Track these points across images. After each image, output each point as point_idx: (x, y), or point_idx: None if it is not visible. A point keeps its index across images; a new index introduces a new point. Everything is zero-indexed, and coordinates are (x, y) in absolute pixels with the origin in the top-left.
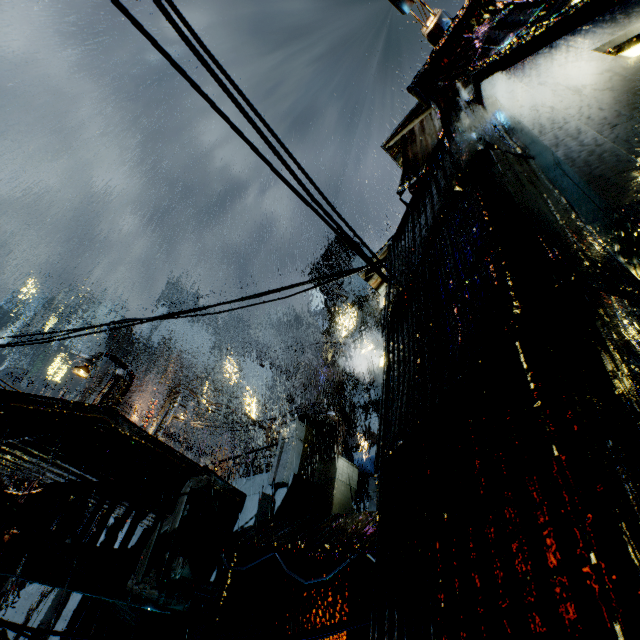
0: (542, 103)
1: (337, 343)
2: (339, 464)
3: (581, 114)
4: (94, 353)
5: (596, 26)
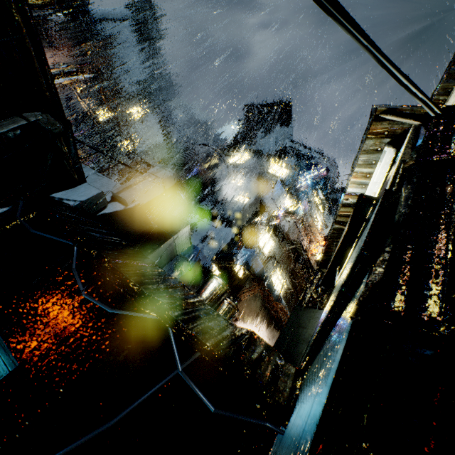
0: None
1: (224, 161)
2: (184, 230)
3: None
4: None
5: None
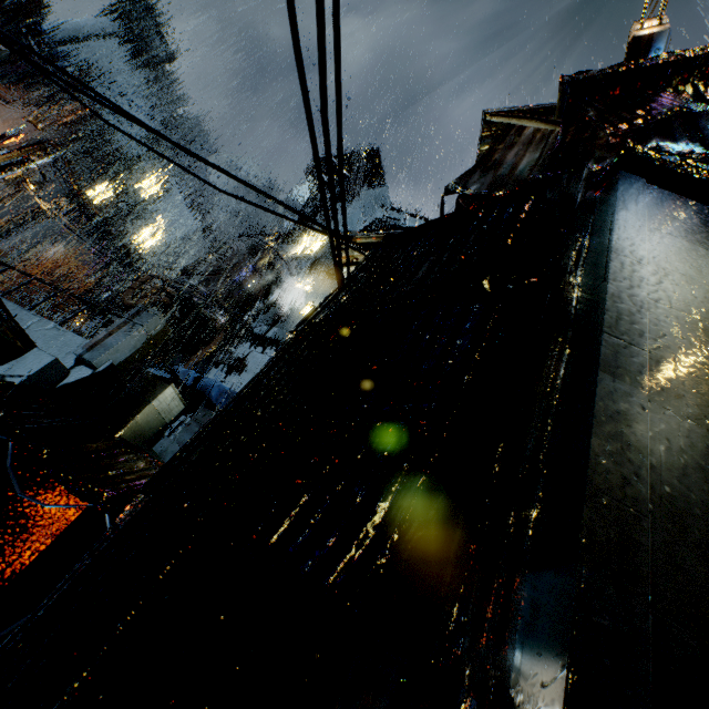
0: (642, 282)
1: (281, 257)
2: (166, 392)
3: (657, 347)
4: None
5: None
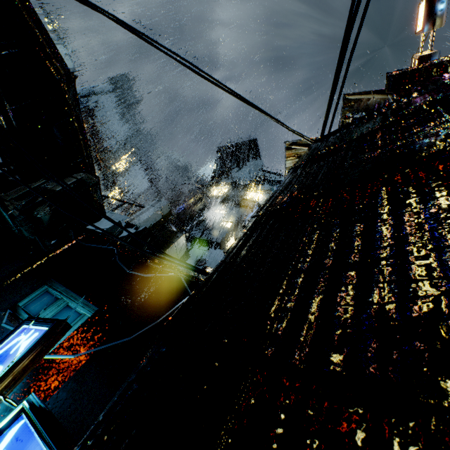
0: None
1: (206, 195)
2: (181, 238)
3: None
4: None
5: None
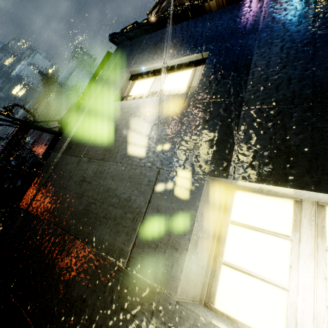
0: (85, 107)
1: None
2: None
3: (76, 132)
4: (10, 104)
5: (154, 42)
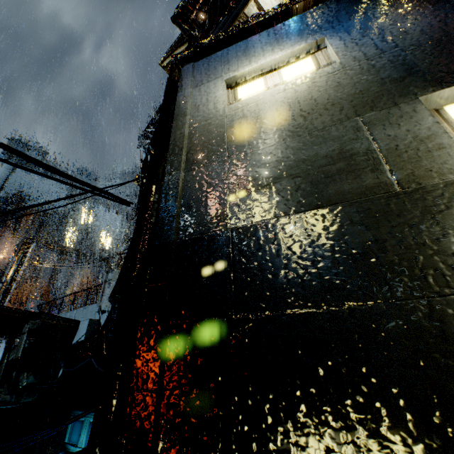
0: (184, 124)
1: None
2: None
3: (190, 148)
4: None
5: (239, 51)
